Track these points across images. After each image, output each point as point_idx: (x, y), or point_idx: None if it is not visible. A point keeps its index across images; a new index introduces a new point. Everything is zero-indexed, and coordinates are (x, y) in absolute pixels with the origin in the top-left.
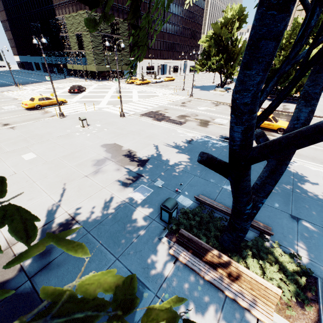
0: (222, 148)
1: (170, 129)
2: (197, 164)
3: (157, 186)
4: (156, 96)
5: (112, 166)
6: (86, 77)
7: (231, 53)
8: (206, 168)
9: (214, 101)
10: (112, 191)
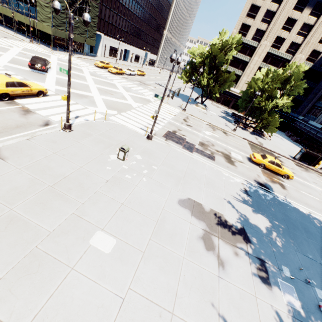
0: (274, 202)
1: (215, 169)
2: (281, 230)
3: (289, 277)
4: (150, 102)
5: (226, 249)
6: (25, 34)
7: (219, 77)
8: (292, 237)
9: (207, 122)
10: (268, 301)
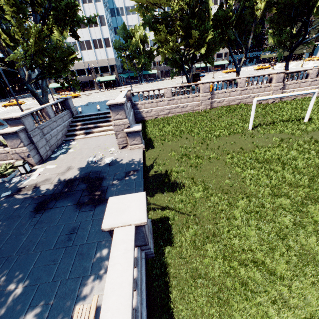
0: None
1: None
2: None
3: None
4: None
5: None
6: None
7: None
8: None
9: None
10: None
